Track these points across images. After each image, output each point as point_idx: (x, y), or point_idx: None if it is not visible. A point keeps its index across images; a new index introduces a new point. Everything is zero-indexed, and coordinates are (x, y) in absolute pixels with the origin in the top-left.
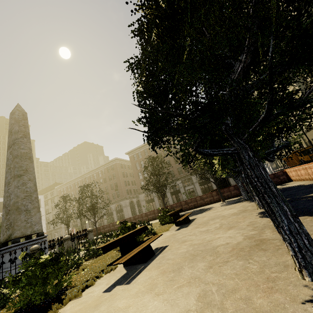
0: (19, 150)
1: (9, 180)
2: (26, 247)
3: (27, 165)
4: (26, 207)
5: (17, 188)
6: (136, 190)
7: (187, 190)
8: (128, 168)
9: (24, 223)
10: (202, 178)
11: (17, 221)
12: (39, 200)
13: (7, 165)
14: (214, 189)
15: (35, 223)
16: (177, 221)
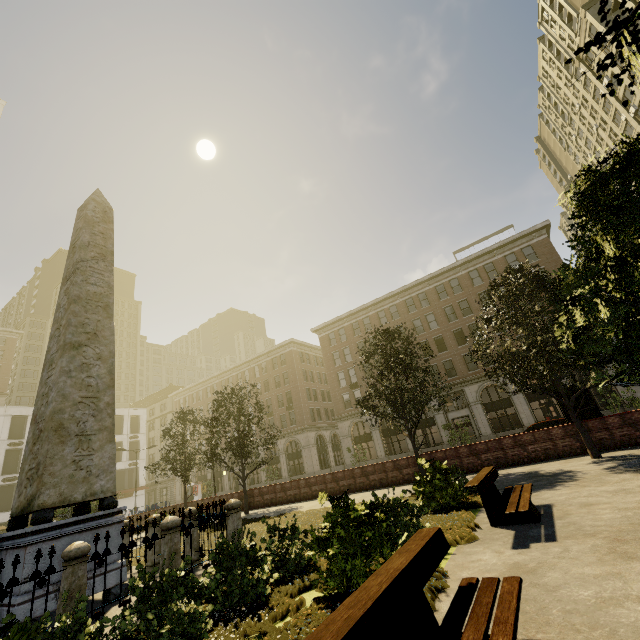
0: (85, 286)
1: (52, 355)
2: (52, 547)
3: (98, 323)
4: (81, 426)
5: (66, 374)
6: (331, 413)
7: (453, 419)
8: (316, 363)
9: (71, 469)
10: (529, 387)
11: (54, 461)
12: (138, 418)
13: (55, 319)
14: (525, 421)
15: (98, 472)
16: (512, 513)
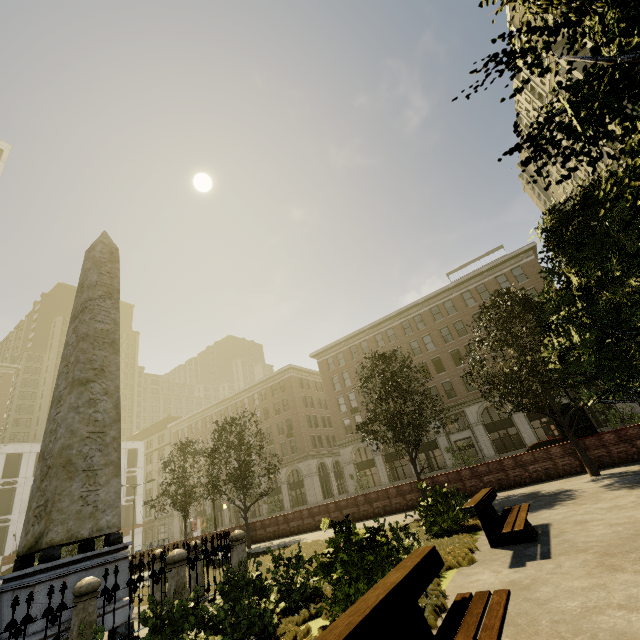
0: (93, 324)
1: (61, 391)
2: (64, 583)
3: (105, 359)
4: (88, 461)
5: (74, 410)
6: (332, 439)
7: (455, 441)
8: (316, 388)
9: (78, 505)
10: (524, 407)
11: (62, 497)
12: (135, 451)
13: (64, 357)
14: (527, 441)
15: (104, 507)
16: (508, 532)
